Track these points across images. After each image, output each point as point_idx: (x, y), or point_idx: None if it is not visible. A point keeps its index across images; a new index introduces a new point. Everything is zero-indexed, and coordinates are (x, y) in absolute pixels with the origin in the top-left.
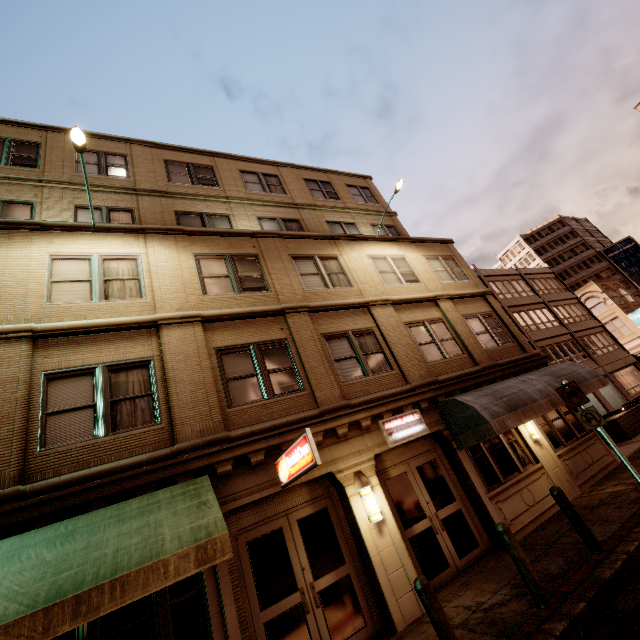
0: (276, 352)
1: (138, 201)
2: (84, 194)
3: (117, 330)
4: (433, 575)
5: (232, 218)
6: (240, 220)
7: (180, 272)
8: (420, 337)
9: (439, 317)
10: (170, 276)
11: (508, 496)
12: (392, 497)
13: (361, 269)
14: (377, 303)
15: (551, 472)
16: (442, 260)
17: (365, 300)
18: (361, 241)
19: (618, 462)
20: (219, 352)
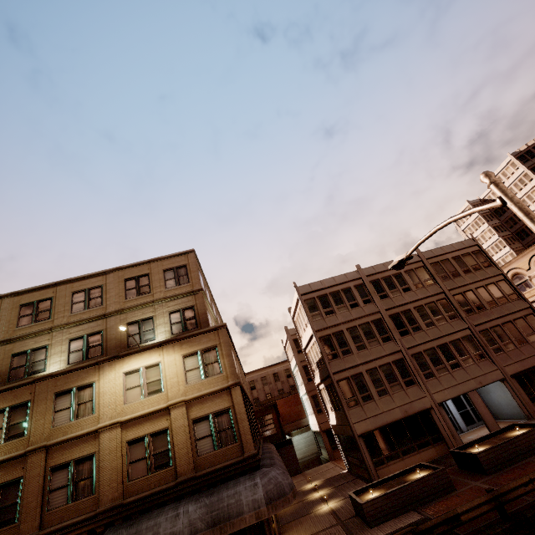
0: (11, 490)
1: None
2: None
3: None
4: None
5: (50, 347)
6: (55, 347)
7: None
8: (135, 454)
9: (166, 427)
10: None
11: None
12: None
13: (110, 391)
14: (105, 428)
15: None
16: (202, 354)
17: (96, 428)
18: (125, 357)
19: None
20: None
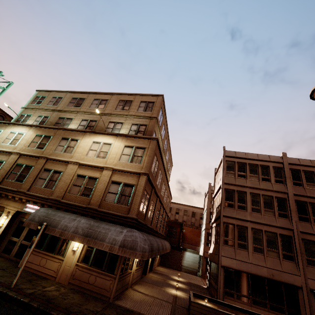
0: (28, 169)
1: (53, 114)
2: (43, 112)
3: (6, 152)
4: (4, 253)
5: (73, 120)
6: (75, 120)
7: (29, 139)
8: (77, 182)
9: (97, 177)
10: (26, 140)
11: (37, 255)
12: (17, 226)
13: (83, 147)
14: (72, 162)
15: (64, 265)
16: (135, 149)
17: (68, 160)
18: (98, 134)
19: (110, 300)
20: (17, 164)
